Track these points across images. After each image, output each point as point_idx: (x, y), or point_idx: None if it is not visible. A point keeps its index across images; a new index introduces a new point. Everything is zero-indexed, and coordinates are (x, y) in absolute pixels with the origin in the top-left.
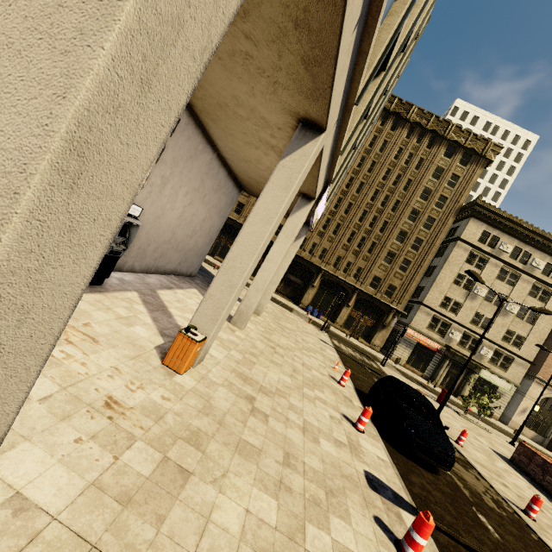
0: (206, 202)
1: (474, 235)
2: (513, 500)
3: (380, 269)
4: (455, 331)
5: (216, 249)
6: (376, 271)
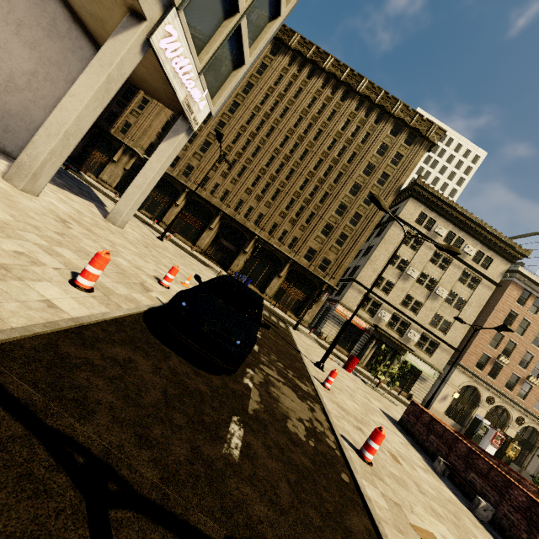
0: (29, 41)
1: (412, 215)
2: (354, 441)
3: (316, 241)
4: (385, 311)
5: (143, 203)
6: (312, 242)
